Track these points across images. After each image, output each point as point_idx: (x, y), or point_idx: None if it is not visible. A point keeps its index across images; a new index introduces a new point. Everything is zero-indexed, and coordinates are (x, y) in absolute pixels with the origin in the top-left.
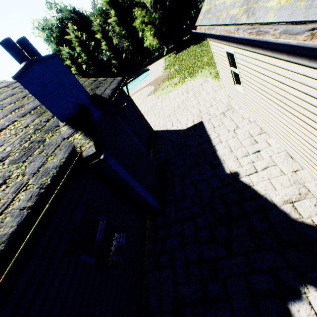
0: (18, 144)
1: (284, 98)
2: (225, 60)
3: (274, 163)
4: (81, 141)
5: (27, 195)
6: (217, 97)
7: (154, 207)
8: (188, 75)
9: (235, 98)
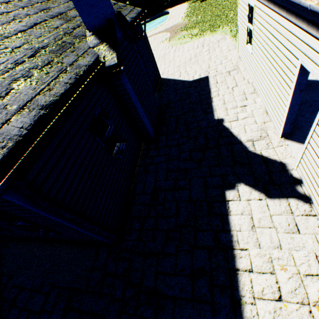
0: (53, 40)
1: (275, 55)
2: (245, 14)
3: (253, 115)
4: (106, 52)
5: (68, 76)
6: (229, 56)
7: (150, 135)
8: (208, 28)
9: (243, 59)
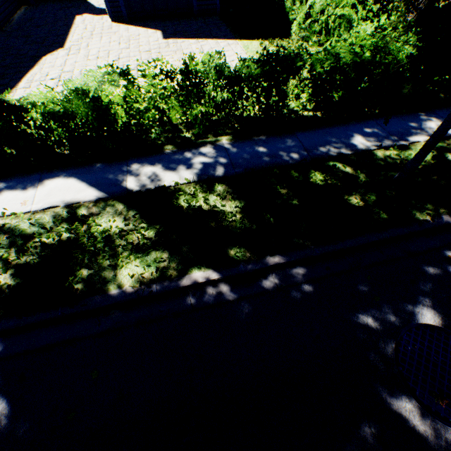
0: None
1: None
2: None
3: None
4: None
5: None
6: None
7: None
8: None
9: None
